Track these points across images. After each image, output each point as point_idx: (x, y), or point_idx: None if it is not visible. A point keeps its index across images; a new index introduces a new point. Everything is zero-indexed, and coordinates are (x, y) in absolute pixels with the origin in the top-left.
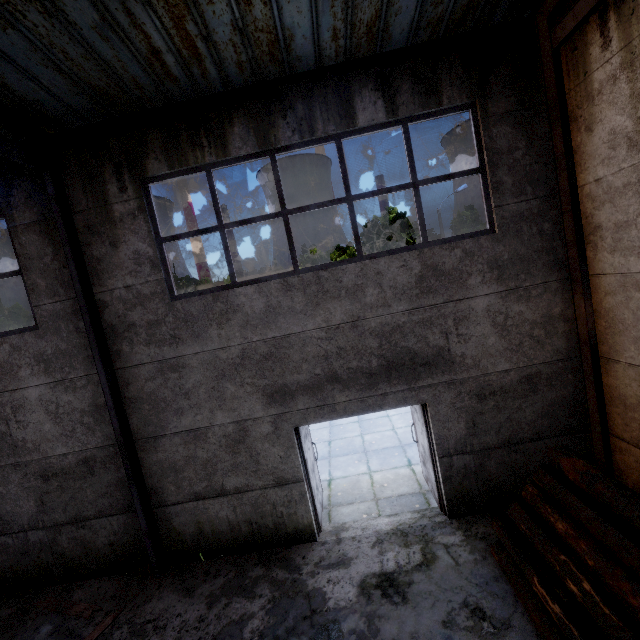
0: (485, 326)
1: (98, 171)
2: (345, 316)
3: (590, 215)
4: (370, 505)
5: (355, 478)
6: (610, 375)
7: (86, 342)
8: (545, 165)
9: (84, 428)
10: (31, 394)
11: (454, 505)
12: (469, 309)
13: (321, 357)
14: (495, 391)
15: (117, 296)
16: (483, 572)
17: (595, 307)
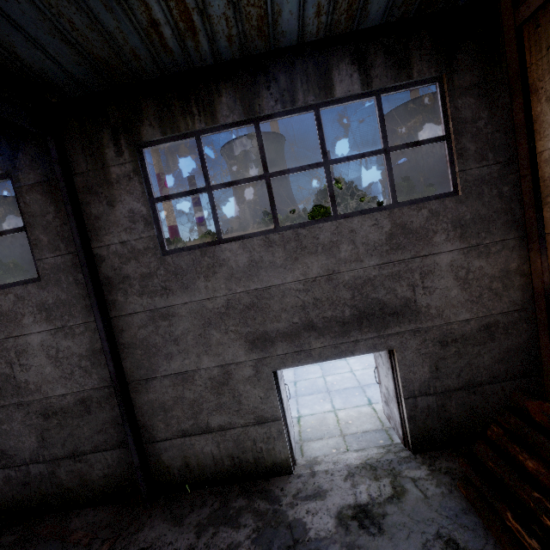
0: (448, 279)
1: (97, 136)
2: (321, 270)
3: (548, 179)
4: (338, 440)
5: (321, 415)
6: None
7: (84, 293)
8: (505, 133)
9: (82, 371)
10: (33, 340)
11: (418, 442)
12: (434, 264)
13: (299, 307)
14: (456, 338)
15: (113, 251)
16: (451, 505)
17: None
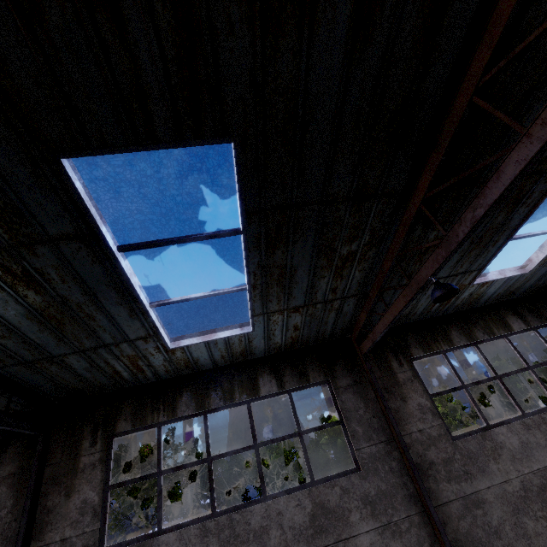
0: None
1: (383, 354)
2: None
3: None
4: None
5: None
6: None
7: (400, 481)
8: None
9: None
10: (362, 542)
11: None
12: None
13: None
14: None
15: (414, 438)
16: None
17: None
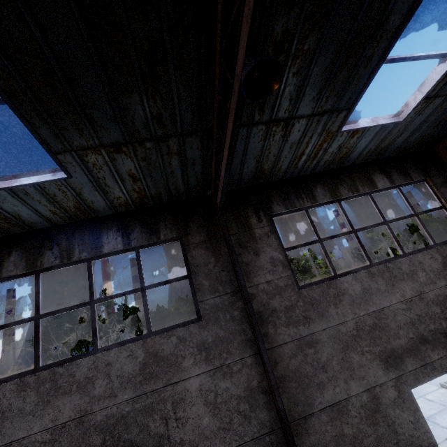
0: None
1: (244, 211)
2: (412, 292)
3: None
4: None
5: None
6: None
7: (240, 328)
8: None
9: (240, 417)
10: (192, 385)
11: None
12: None
13: (409, 323)
14: None
15: (261, 289)
16: None
17: None
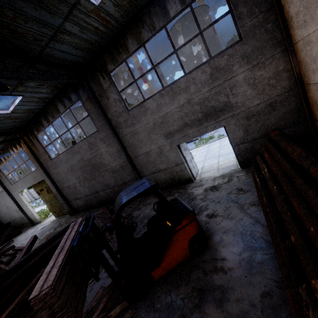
0: (244, 87)
1: (96, 75)
2: (184, 100)
3: (288, 11)
4: (215, 171)
5: (212, 165)
6: (310, 92)
7: (110, 131)
8: None
9: (118, 157)
10: (103, 150)
11: (243, 164)
12: (235, 81)
13: (180, 118)
14: (254, 114)
15: (113, 115)
16: (247, 180)
17: (299, 59)
